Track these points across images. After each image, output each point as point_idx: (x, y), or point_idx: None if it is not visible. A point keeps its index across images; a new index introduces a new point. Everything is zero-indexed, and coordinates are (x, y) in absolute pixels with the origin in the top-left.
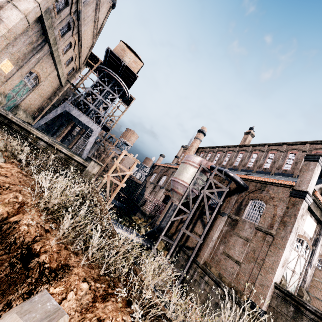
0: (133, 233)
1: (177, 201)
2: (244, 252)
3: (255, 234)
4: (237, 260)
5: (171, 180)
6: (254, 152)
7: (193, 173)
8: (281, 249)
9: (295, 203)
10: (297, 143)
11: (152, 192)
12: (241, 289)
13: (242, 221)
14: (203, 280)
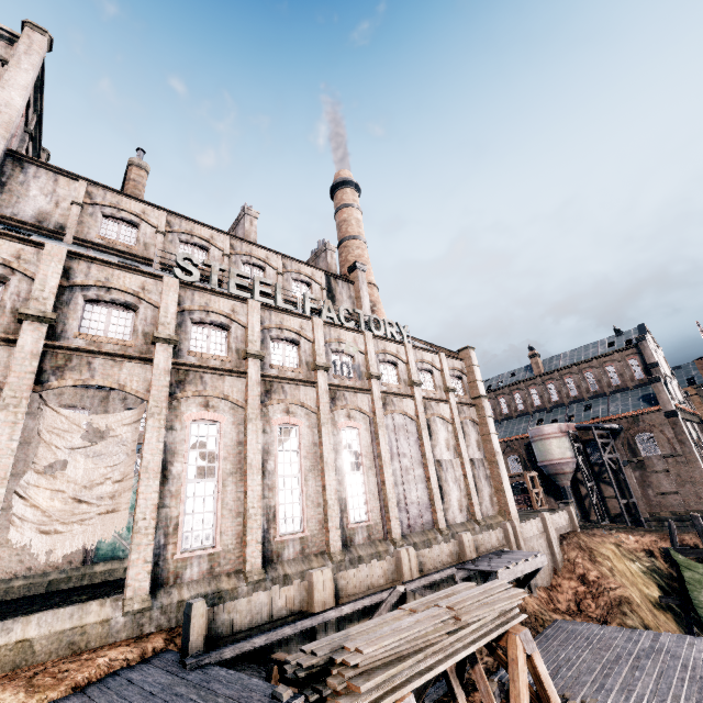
0: None
1: (568, 481)
2: (673, 481)
3: (667, 462)
4: (675, 491)
5: (546, 466)
6: (566, 377)
7: (564, 443)
8: (696, 461)
9: (674, 422)
10: (605, 355)
11: None
12: (697, 509)
13: (646, 458)
14: (665, 528)
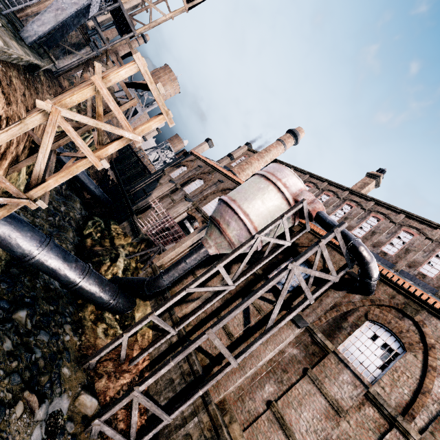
0: (90, 277)
1: (215, 248)
2: (323, 434)
3: (361, 405)
4: None
5: (221, 201)
6: (375, 215)
7: (276, 209)
8: None
9: None
10: None
11: (166, 198)
12: None
13: (339, 358)
14: None
